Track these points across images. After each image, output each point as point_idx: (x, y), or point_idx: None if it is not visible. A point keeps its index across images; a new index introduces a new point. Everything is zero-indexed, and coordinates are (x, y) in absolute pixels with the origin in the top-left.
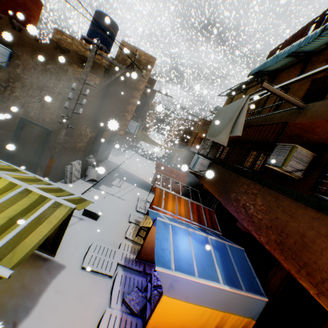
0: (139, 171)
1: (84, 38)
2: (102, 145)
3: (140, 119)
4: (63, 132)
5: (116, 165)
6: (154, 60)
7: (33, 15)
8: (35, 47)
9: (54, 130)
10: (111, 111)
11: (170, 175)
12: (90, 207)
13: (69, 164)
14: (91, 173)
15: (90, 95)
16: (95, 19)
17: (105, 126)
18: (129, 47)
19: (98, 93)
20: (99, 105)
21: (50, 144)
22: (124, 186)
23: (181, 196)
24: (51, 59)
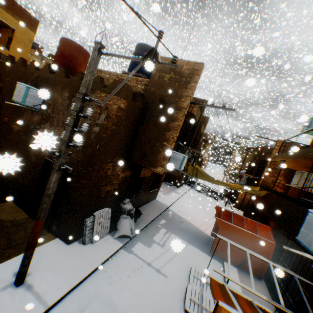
0: (193, 215)
1: (124, 72)
2: (144, 184)
3: (187, 149)
4: (54, 177)
5: (164, 207)
6: (201, 66)
7: (79, 63)
8: (64, 84)
9: (73, 172)
10: (146, 142)
11: (241, 229)
12: (93, 311)
13: (91, 215)
14: (122, 227)
15: (114, 123)
16: (134, 52)
17: (139, 162)
18: (167, 61)
19: (126, 120)
20: (132, 137)
21: (68, 191)
22: (170, 243)
23: (284, 309)
24: (76, 91)
